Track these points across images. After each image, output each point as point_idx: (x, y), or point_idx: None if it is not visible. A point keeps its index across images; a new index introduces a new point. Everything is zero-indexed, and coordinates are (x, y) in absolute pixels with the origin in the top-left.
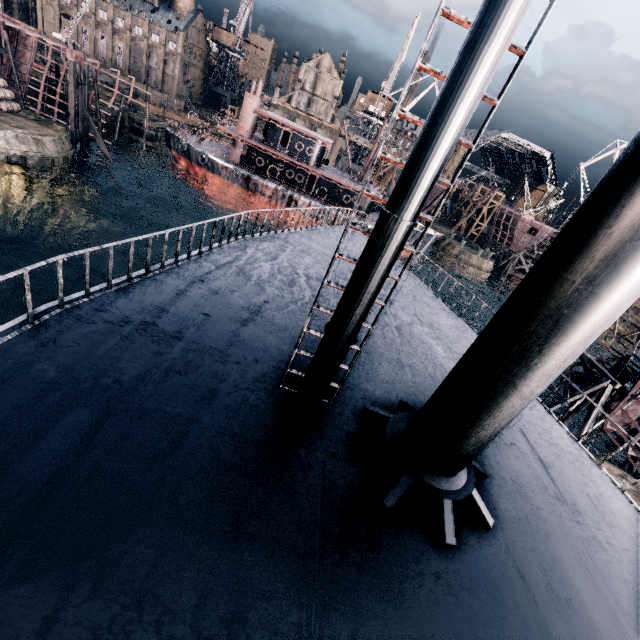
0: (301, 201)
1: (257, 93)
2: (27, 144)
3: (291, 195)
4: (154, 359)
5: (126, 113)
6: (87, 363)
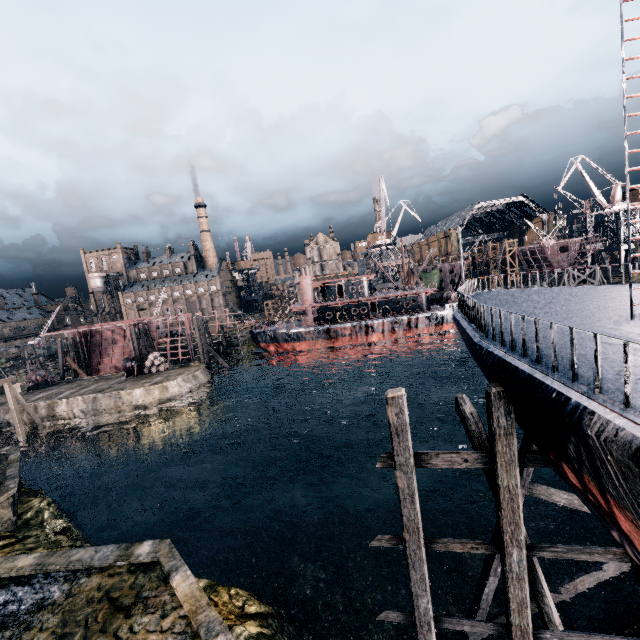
0: (375, 324)
1: (307, 274)
2: (190, 381)
3: (366, 324)
4: (561, 332)
5: (222, 336)
6: (544, 339)
